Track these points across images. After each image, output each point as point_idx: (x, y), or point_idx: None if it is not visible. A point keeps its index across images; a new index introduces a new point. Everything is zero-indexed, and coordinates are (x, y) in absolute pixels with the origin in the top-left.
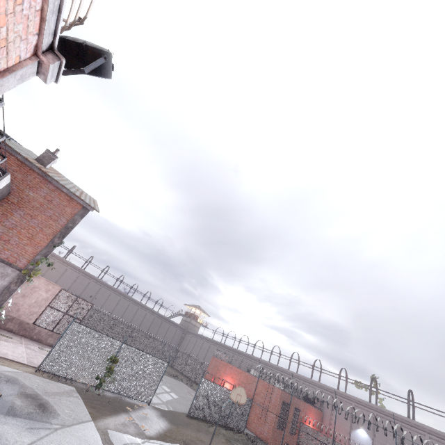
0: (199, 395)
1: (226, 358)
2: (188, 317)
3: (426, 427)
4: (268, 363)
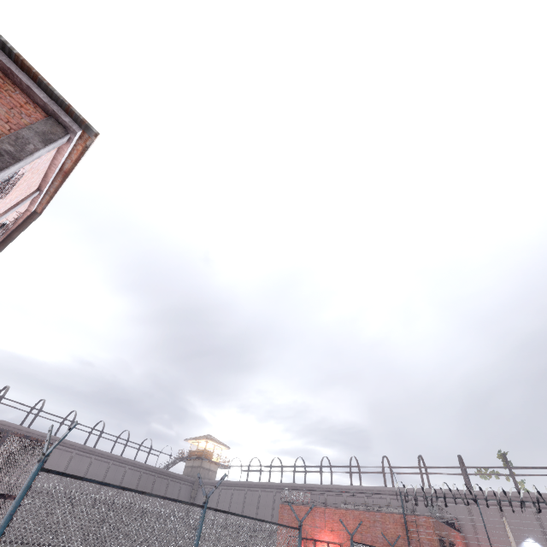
0: None
1: (307, 498)
2: (198, 458)
3: None
4: (352, 487)
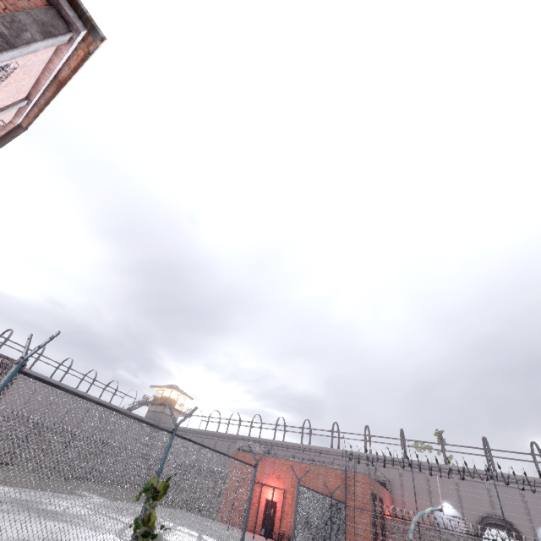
0: (298, 523)
1: (260, 449)
2: (161, 404)
3: (517, 478)
4: (301, 446)
